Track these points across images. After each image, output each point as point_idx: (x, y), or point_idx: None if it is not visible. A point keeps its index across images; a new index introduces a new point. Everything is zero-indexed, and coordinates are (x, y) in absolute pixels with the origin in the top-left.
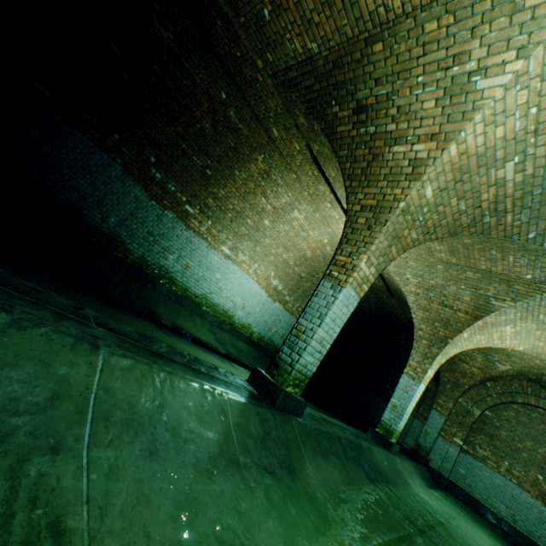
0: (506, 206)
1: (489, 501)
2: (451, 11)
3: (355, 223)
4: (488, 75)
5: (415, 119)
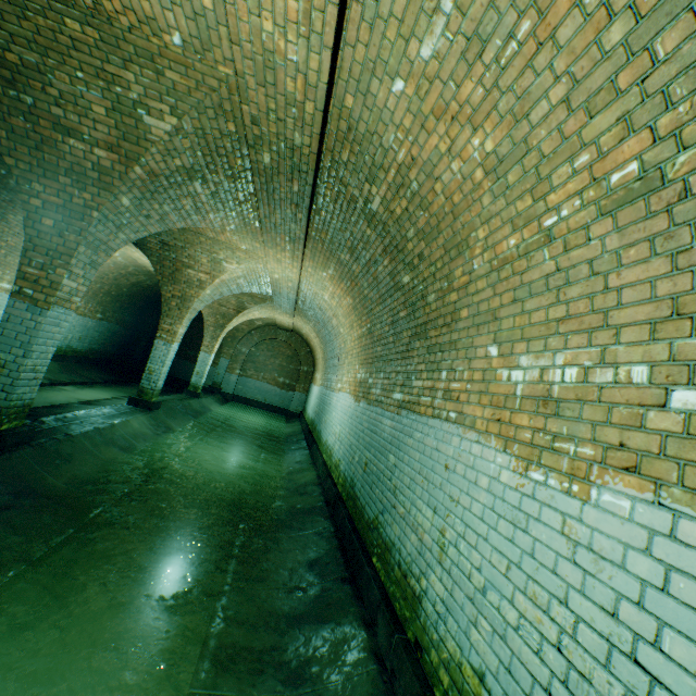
0: (243, 287)
1: (255, 396)
2: (212, 241)
3: (170, 304)
4: (228, 263)
5: (199, 263)
